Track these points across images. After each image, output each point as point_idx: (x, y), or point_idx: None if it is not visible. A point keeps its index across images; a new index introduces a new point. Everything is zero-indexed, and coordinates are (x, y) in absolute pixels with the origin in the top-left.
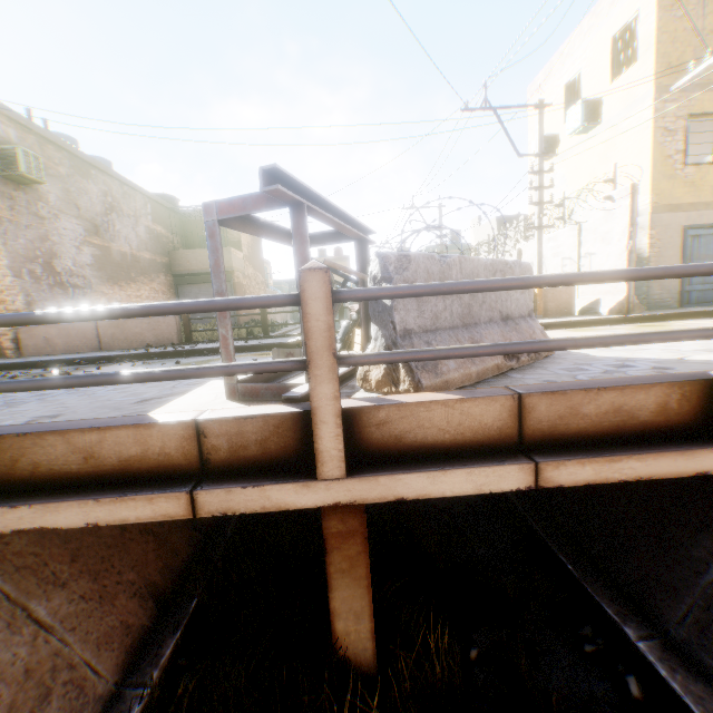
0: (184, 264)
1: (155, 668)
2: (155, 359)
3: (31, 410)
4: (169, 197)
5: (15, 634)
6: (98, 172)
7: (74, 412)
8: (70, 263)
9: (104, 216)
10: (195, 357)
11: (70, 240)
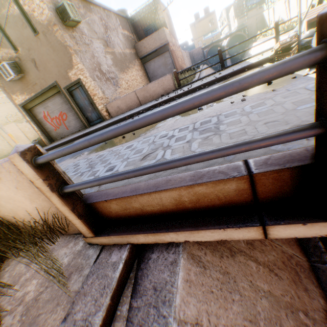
0: (143, 50)
1: (323, 254)
2: (176, 99)
3: (246, 129)
4: (122, 11)
5: (265, 246)
6: (92, 6)
7: (307, 121)
8: (106, 67)
9: (105, 35)
10: (197, 91)
11: (100, 54)
